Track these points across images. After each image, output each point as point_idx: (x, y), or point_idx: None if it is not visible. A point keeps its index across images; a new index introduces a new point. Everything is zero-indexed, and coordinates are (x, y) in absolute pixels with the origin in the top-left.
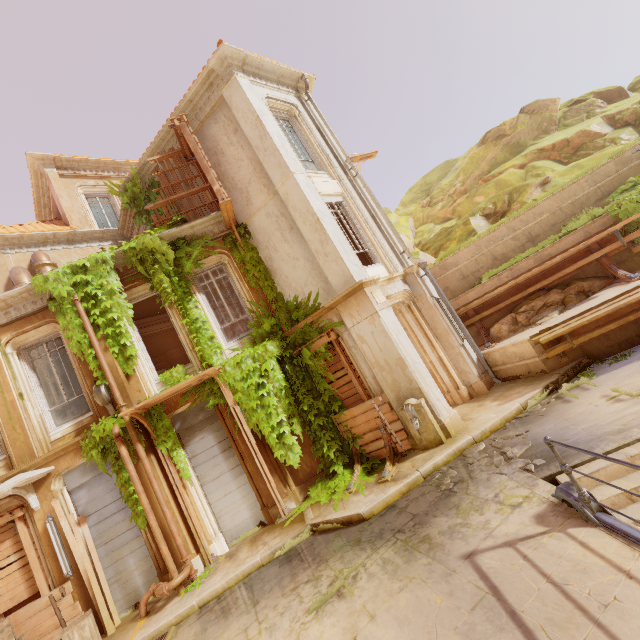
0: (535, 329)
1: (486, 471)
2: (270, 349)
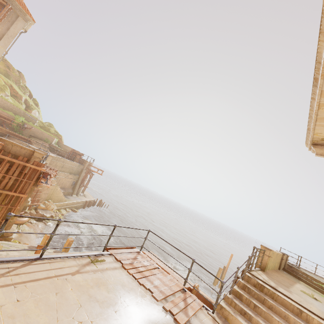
0: None
1: None
2: None
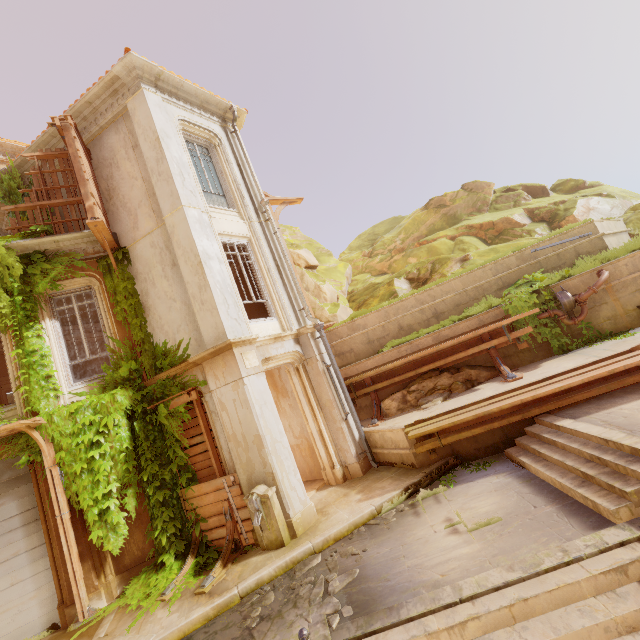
0: (416, 415)
1: (297, 608)
2: (119, 400)
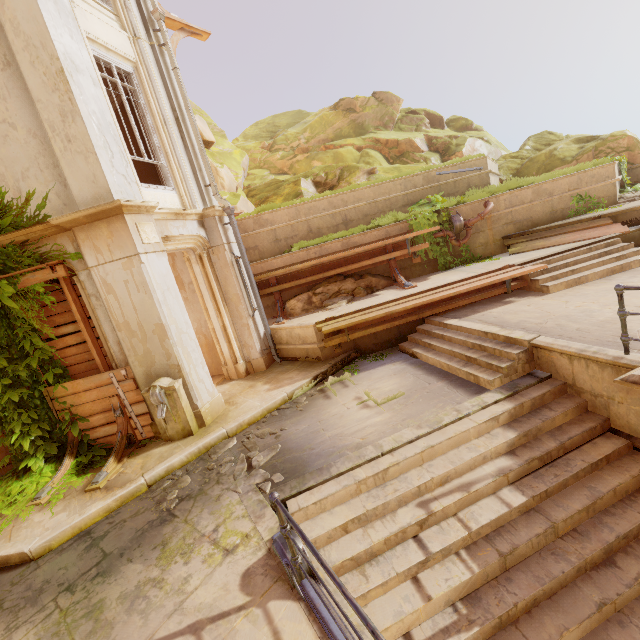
0: (324, 314)
1: (222, 484)
2: None
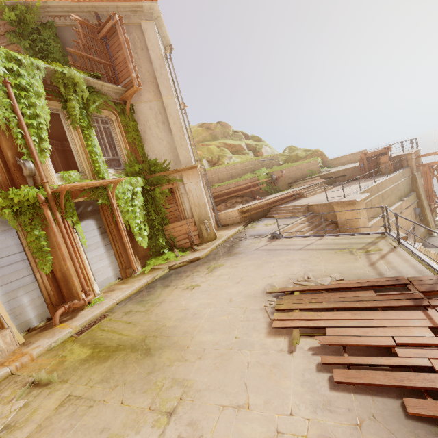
0: (236, 208)
1: (241, 241)
2: (139, 181)
